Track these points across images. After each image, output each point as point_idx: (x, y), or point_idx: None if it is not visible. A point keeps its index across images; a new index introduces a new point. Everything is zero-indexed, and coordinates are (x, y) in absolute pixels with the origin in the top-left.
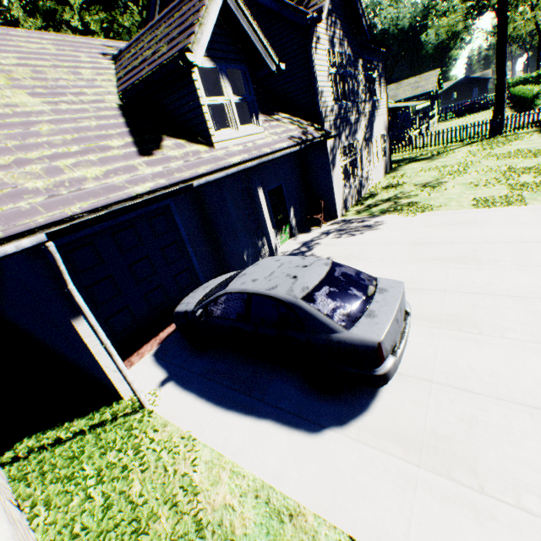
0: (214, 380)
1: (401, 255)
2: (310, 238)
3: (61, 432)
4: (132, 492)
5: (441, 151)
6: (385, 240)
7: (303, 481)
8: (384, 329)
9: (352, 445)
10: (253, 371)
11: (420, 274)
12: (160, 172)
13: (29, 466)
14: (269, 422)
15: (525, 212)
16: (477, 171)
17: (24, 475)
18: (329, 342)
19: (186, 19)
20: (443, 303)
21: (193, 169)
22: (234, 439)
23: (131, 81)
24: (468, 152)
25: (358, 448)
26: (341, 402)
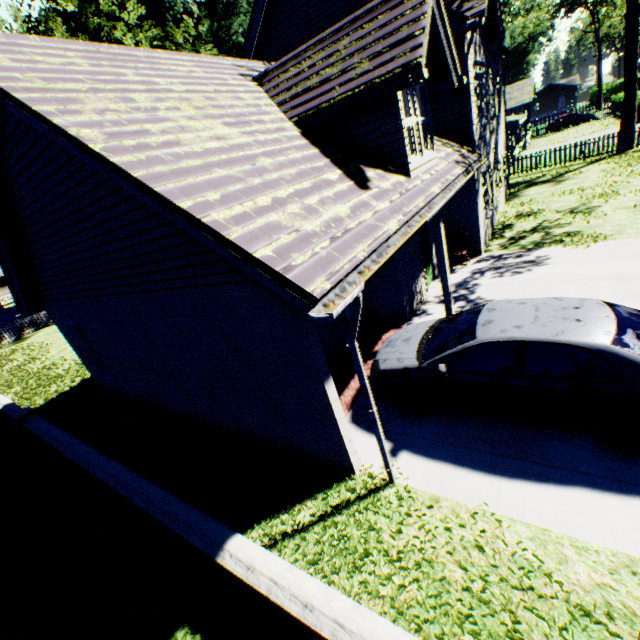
0: (463, 446)
1: (606, 293)
2: (461, 279)
3: (296, 516)
4: (454, 577)
5: (562, 172)
6: (568, 276)
7: None
8: None
9: None
10: (509, 433)
11: None
12: (390, 208)
13: (284, 556)
14: (580, 489)
15: None
16: (632, 192)
17: None
18: None
19: (394, 30)
20: None
21: (413, 202)
22: (548, 510)
23: (311, 105)
24: (602, 171)
25: None
26: None
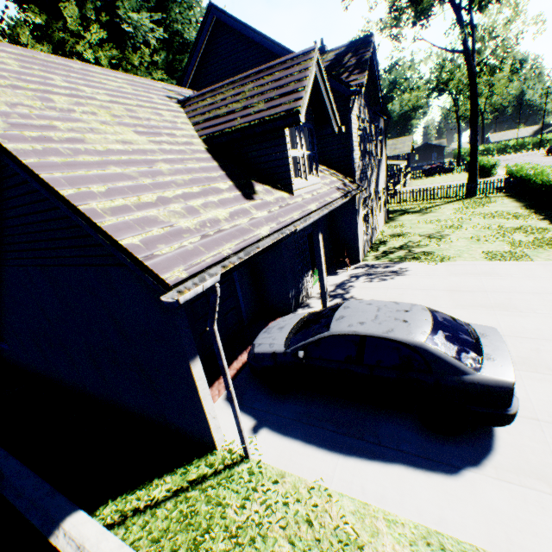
0: (314, 425)
1: (443, 301)
2: (341, 281)
3: (152, 491)
4: None
5: (428, 206)
6: (419, 286)
7: (469, 523)
8: (511, 371)
9: (498, 484)
10: (353, 414)
11: (471, 319)
12: (268, 216)
13: (130, 533)
14: (399, 466)
15: (535, 267)
16: (472, 227)
17: (131, 545)
18: (461, 384)
19: (285, 84)
20: (507, 346)
21: (289, 214)
22: (371, 485)
23: (217, 128)
24: (454, 209)
25: (505, 486)
26: (463, 443)
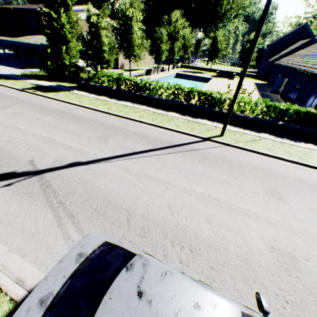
0: None
1: None
2: None
3: None
4: None
5: None
6: None
7: None
8: None
9: None
10: None
11: None
12: None
13: None
14: None
15: None
16: None
17: None
18: None
19: None
20: None
21: None
22: None
23: None
24: None
25: None
26: None
